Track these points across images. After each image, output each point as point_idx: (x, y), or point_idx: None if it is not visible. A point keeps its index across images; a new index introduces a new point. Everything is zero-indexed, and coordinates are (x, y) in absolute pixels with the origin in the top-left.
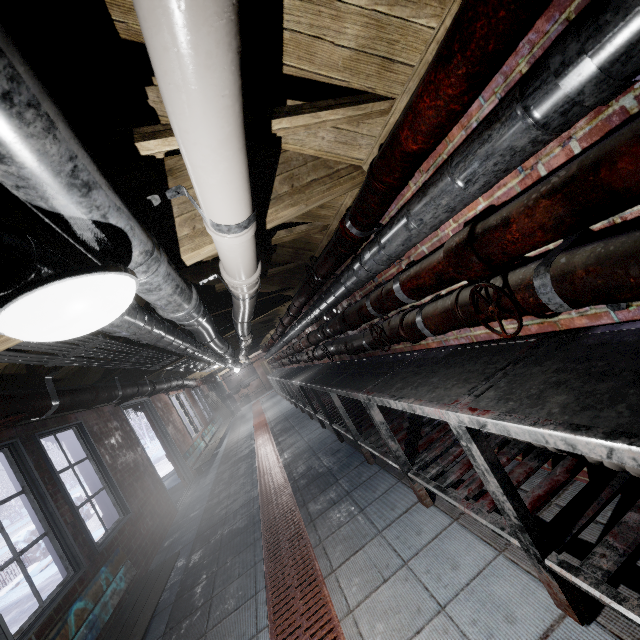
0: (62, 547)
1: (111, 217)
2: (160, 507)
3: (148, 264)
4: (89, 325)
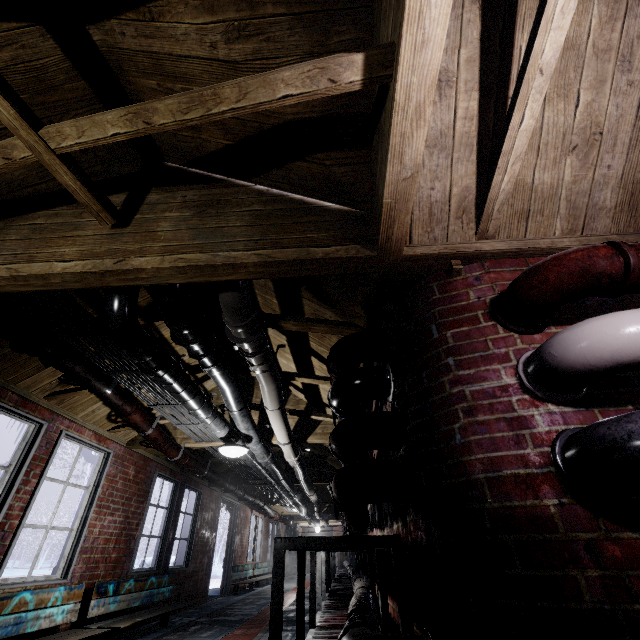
0: (160, 550)
1: (251, 434)
2: (200, 585)
3: (255, 444)
4: (233, 456)
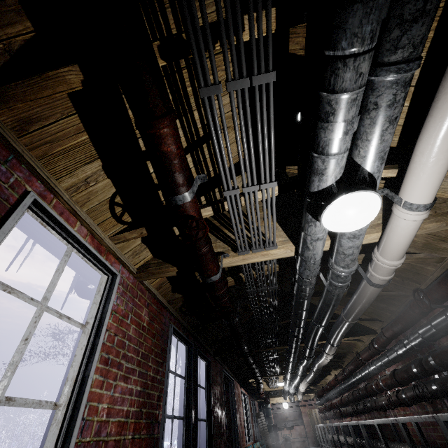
0: (185, 437)
1: (378, 179)
2: None
3: None
4: (359, 219)
